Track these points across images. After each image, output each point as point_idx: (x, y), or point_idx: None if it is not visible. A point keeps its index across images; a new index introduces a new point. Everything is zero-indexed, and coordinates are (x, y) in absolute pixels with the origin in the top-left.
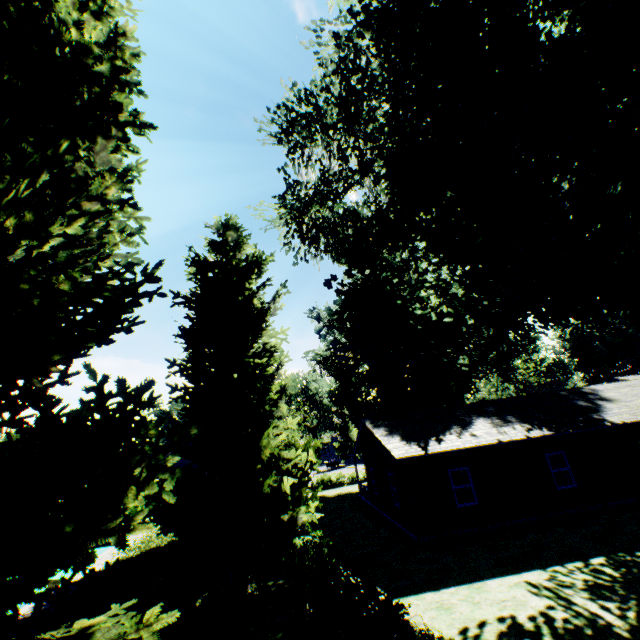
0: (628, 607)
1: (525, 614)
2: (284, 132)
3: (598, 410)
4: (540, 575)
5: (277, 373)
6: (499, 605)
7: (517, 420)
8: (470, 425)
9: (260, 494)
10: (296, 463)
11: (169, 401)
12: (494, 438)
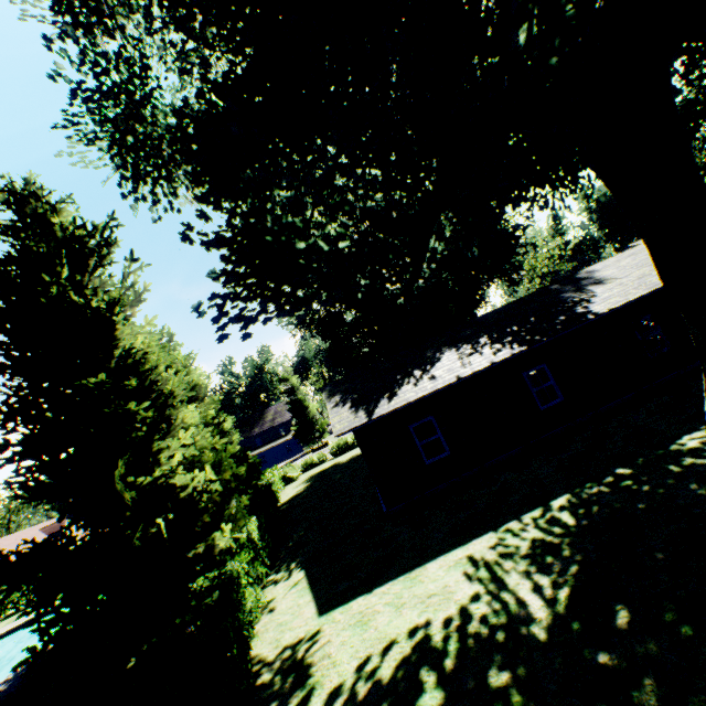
0: (564, 581)
1: (443, 618)
2: (53, 8)
3: (586, 300)
4: (488, 542)
5: (151, 381)
6: (422, 606)
7: (489, 341)
8: (435, 364)
9: (133, 548)
10: (195, 487)
11: (2, 464)
12: (454, 376)
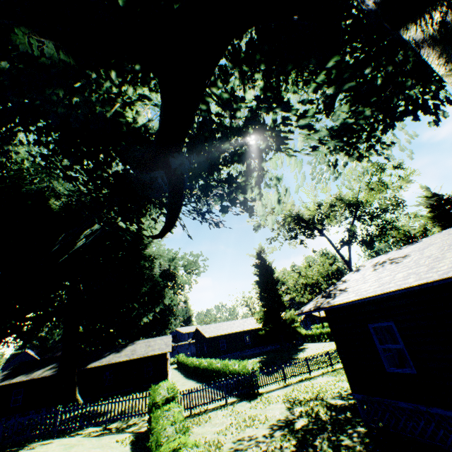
0: None
1: None
2: None
3: (100, 359)
4: None
5: None
6: None
7: None
8: (43, 368)
9: None
10: None
11: None
12: (32, 377)
